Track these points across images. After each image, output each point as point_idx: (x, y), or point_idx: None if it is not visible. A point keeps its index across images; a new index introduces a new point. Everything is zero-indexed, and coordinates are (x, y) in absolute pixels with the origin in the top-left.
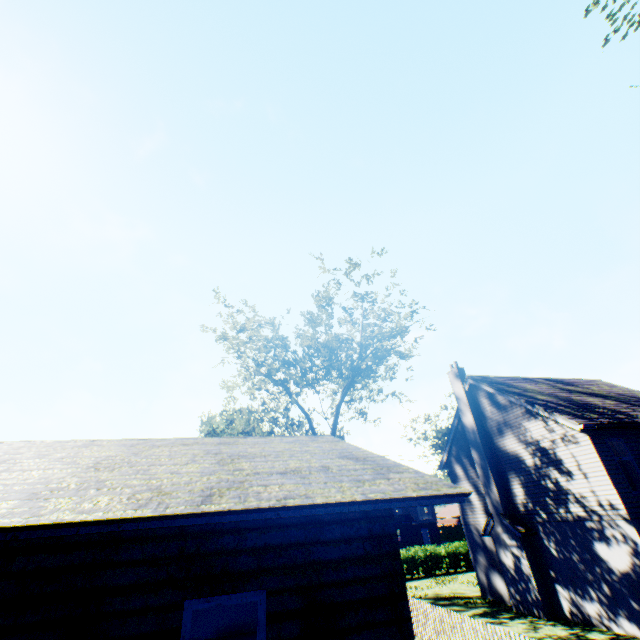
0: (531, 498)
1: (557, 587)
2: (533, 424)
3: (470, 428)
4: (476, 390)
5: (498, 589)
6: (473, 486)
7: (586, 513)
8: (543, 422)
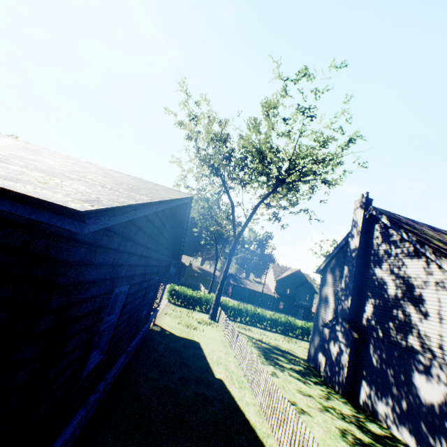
0: (377, 318)
1: (363, 383)
2: (413, 263)
3: (352, 250)
4: (374, 221)
5: (319, 362)
6: (334, 293)
7: (422, 349)
8: (425, 264)
